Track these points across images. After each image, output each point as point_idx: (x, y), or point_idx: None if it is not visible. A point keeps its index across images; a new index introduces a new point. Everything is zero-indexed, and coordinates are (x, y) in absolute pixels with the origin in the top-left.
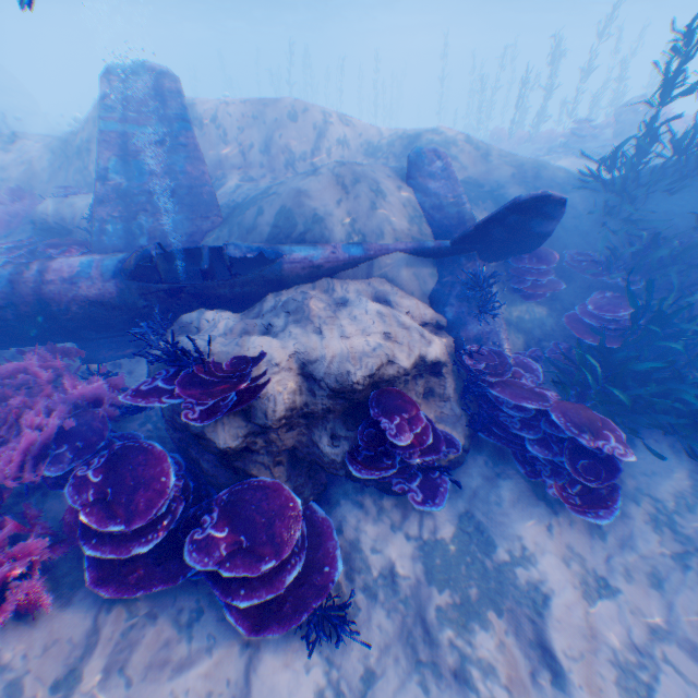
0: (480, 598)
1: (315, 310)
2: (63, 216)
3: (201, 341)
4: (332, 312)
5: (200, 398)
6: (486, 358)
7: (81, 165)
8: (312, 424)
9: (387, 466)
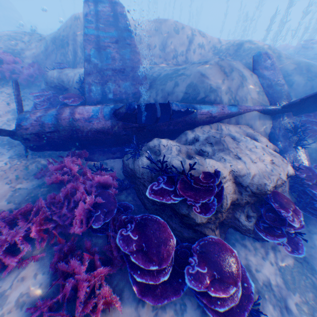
0: (314, 299)
1: (230, 144)
2: (62, 80)
3: (179, 162)
4: (237, 146)
5: (195, 199)
6: (303, 171)
7: (64, 51)
8: (234, 208)
9: (279, 234)
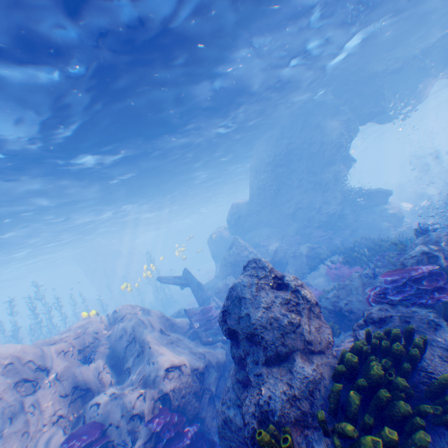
0: None
1: None
2: None
3: None
4: None
5: None
6: None
7: None
8: None
9: None
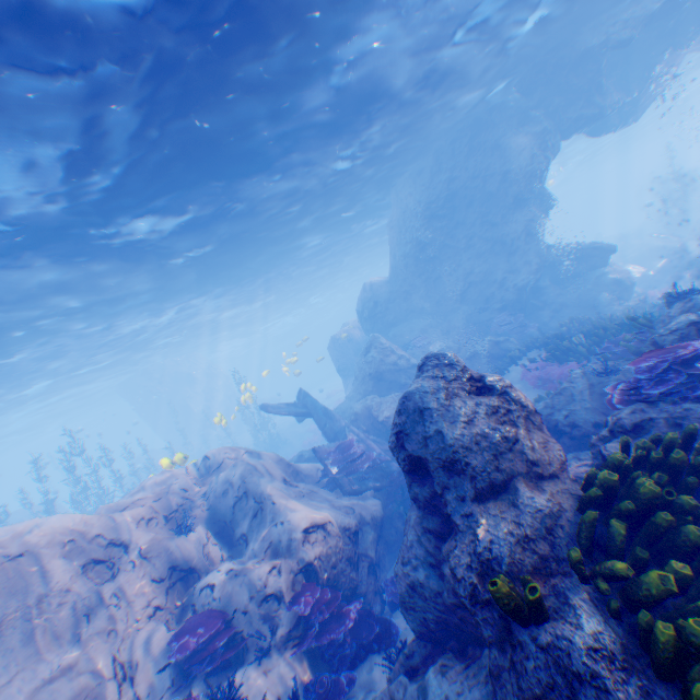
0: None
1: None
2: None
3: None
4: None
5: None
6: None
7: None
8: None
9: None
